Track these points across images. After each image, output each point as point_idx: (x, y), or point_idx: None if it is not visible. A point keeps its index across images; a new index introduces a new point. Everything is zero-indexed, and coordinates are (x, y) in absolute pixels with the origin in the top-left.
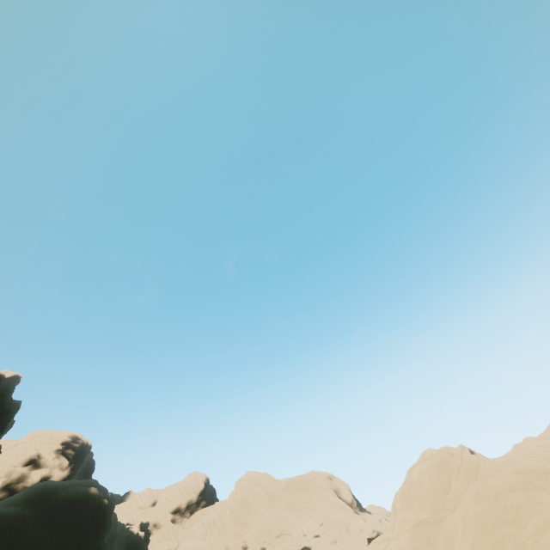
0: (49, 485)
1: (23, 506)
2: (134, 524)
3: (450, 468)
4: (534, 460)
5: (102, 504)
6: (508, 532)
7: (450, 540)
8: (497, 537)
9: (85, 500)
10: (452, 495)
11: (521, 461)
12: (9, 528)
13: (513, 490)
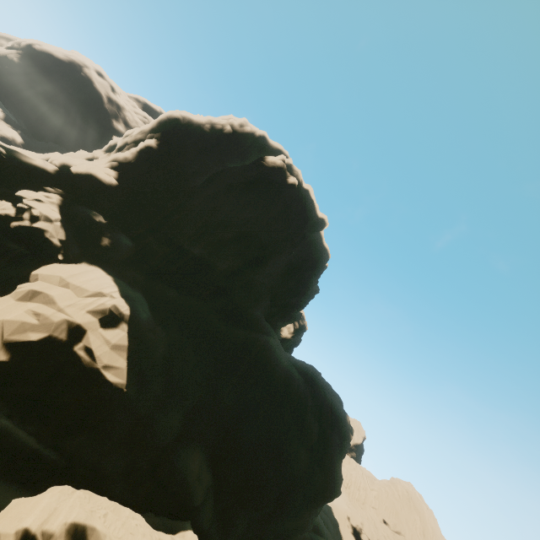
0: (318, 375)
1: (303, 379)
2: None
3: None
4: None
5: (348, 437)
6: None
7: None
8: None
9: (343, 423)
10: None
11: None
12: (298, 394)
13: None
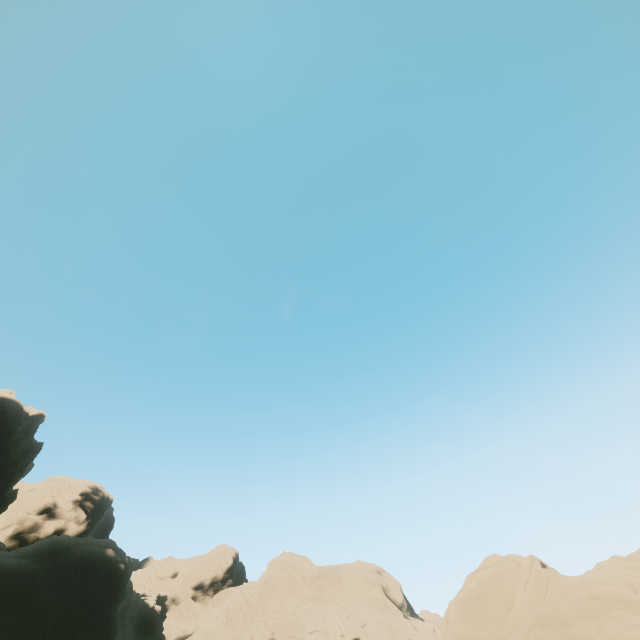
0: (63, 540)
1: (34, 560)
2: (150, 596)
3: (516, 581)
4: (616, 585)
5: (118, 569)
6: None
7: None
8: None
9: (100, 562)
10: (515, 613)
11: (599, 585)
12: (17, 583)
13: (585, 617)
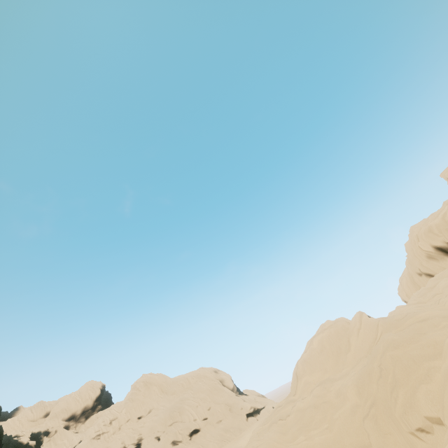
0: None
1: None
2: (23, 435)
3: (349, 332)
4: (430, 310)
5: None
6: (432, 365)
7: (363, 387)
8: (421, 372)
9: None
10: (352, 353)
11: (420, 313)
12: None
13: (423, 333)
